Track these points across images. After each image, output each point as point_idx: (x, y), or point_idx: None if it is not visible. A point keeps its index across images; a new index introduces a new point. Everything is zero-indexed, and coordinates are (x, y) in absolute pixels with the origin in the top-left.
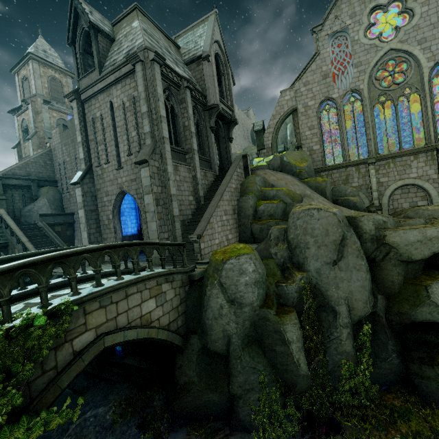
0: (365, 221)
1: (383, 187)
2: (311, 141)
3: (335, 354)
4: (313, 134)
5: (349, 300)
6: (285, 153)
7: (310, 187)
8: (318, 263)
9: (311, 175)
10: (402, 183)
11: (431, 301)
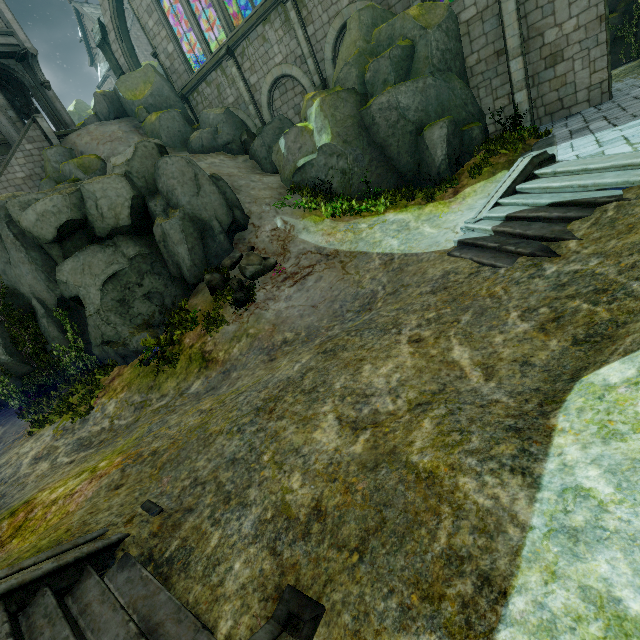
0: (11, 209)
1: (258, 93)
2: (161, 38)
3: (52, 341)
4: (157, 24)
5: (36, 293)
6: (118, 82)
7: (146, 134)
8: (1, 265)
9: (168, 107)
10: (272, 78)
11: (58, 280)
